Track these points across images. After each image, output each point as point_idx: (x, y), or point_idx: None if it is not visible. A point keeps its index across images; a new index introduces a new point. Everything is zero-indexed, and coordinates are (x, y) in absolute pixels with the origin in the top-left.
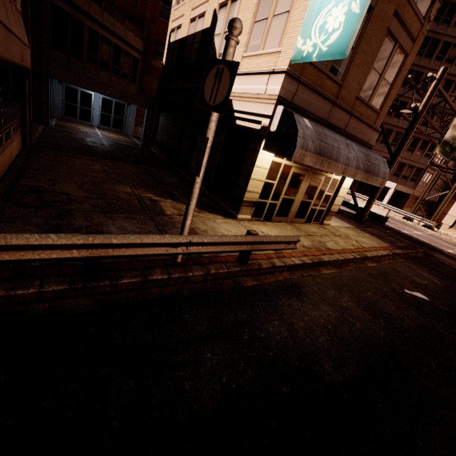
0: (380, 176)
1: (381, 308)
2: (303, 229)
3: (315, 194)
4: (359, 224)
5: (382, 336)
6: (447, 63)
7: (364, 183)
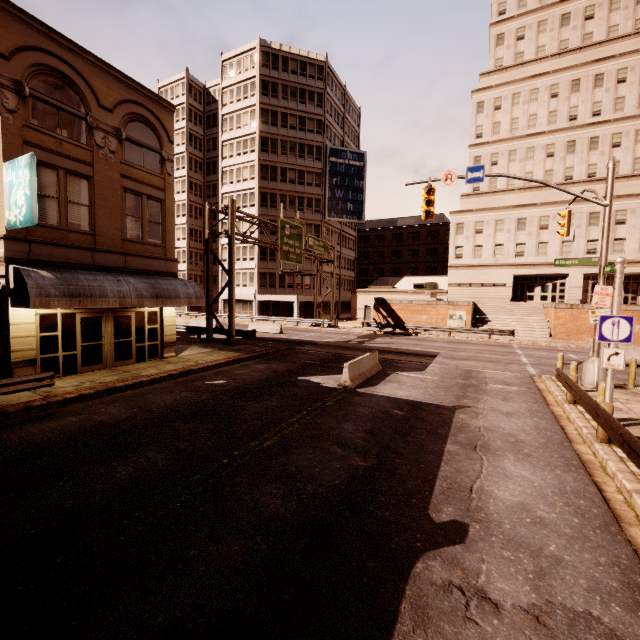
0: (182, 297)
1: (150, 401)
2: (124, 369)
3: (133, 332)
4: (229, 345)
5: (122, 417)
6: (291, 183)
7: (279, 304)
